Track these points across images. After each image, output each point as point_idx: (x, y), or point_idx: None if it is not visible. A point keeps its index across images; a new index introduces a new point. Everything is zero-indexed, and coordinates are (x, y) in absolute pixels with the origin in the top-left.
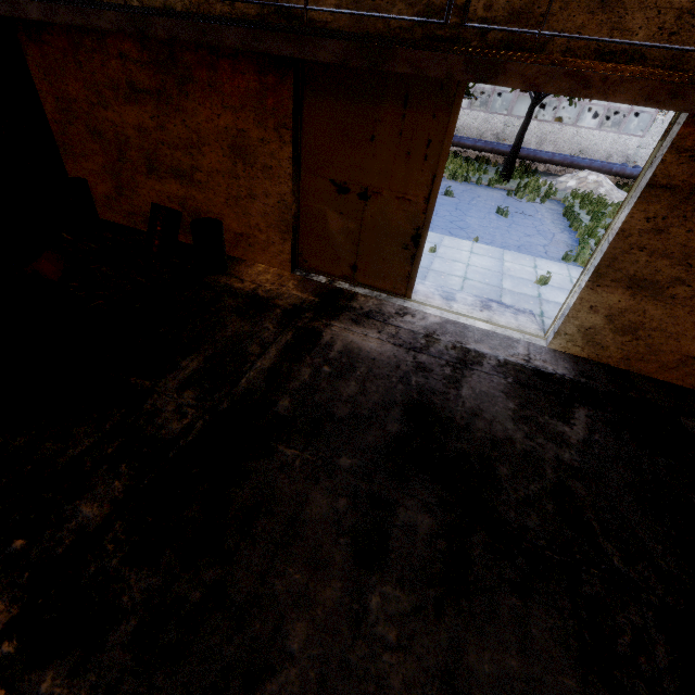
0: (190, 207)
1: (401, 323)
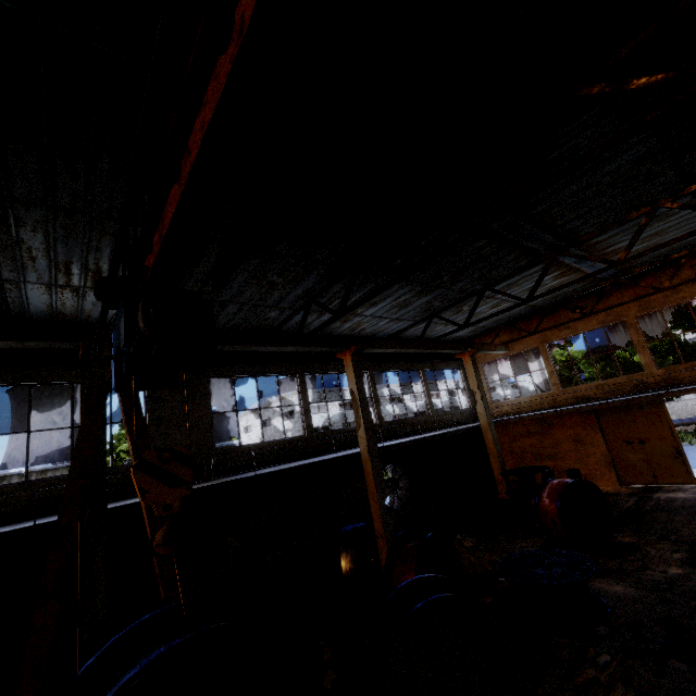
0: (557, 469)
1: (695, 490)
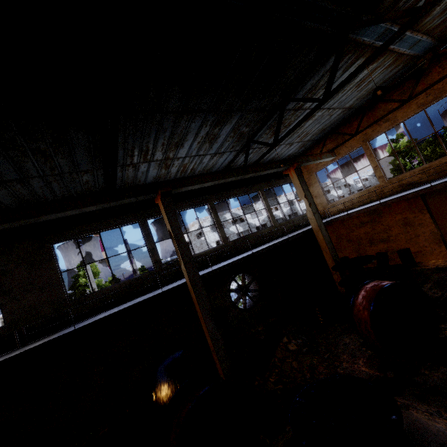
0: (390, 250)
1: None
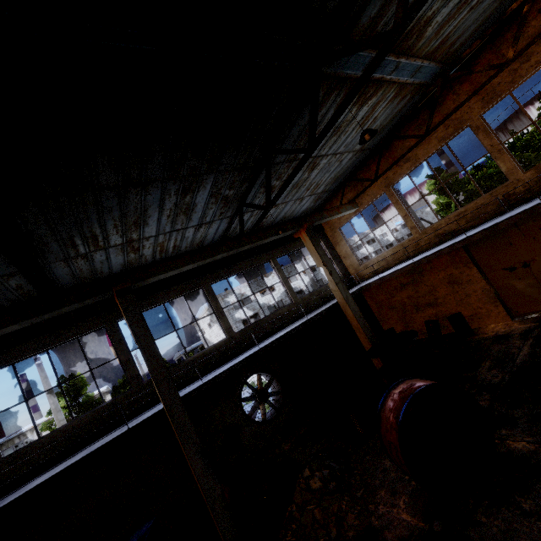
0: (440, 316)
1: None
